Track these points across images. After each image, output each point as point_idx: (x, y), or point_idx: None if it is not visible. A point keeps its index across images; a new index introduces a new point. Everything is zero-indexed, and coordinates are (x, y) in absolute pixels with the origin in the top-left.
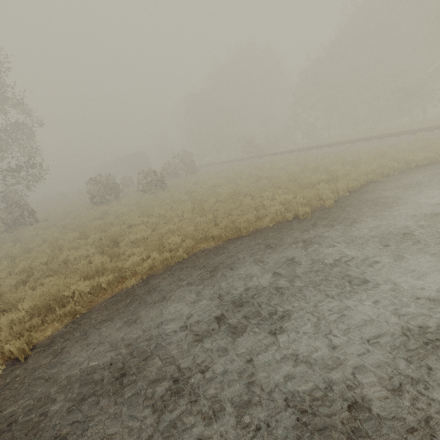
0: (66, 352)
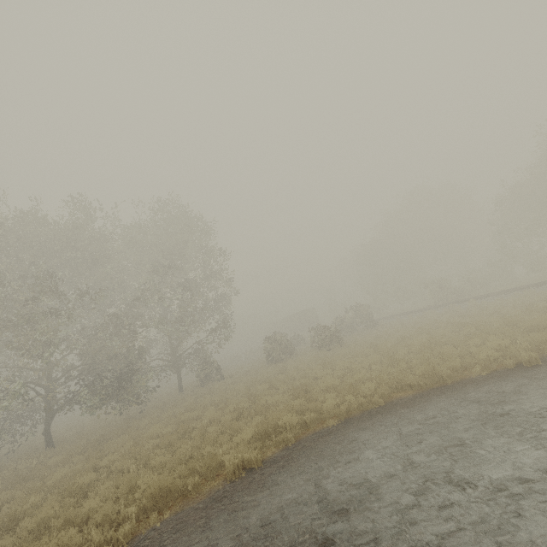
0: (289, 466)
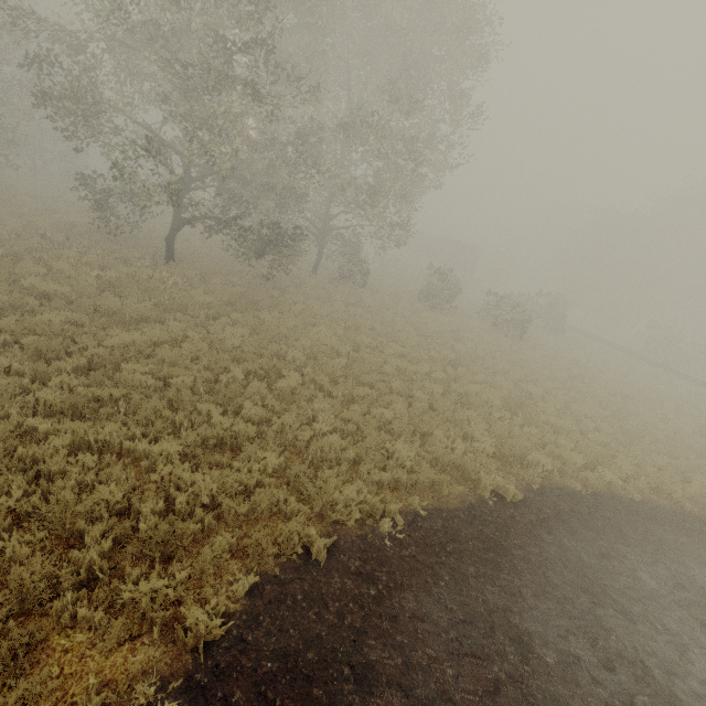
0: (551, 524)
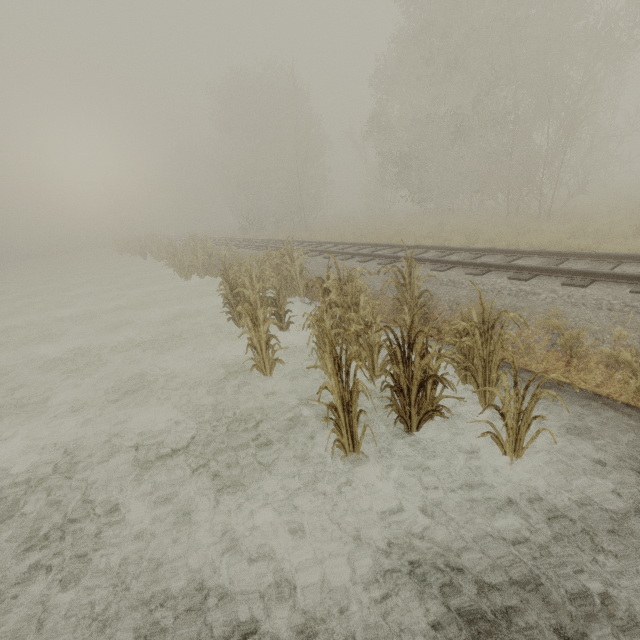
0: None
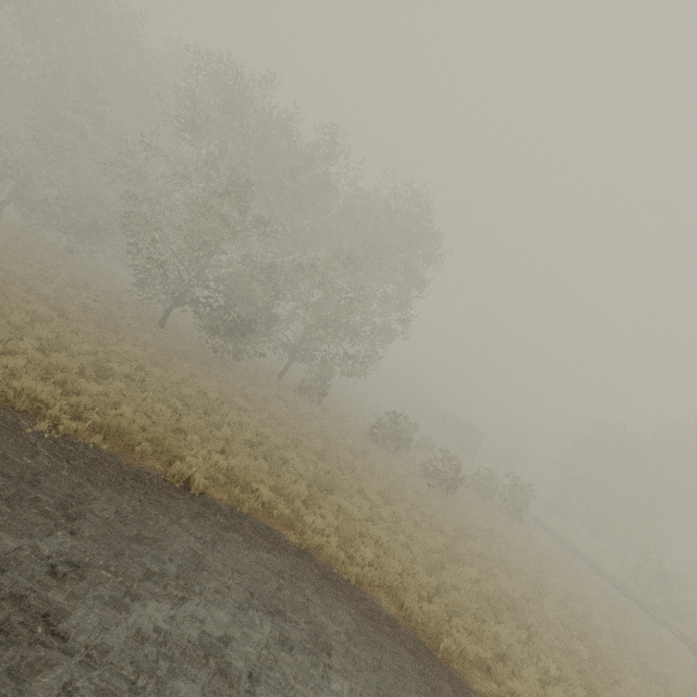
0: (205, 522)
